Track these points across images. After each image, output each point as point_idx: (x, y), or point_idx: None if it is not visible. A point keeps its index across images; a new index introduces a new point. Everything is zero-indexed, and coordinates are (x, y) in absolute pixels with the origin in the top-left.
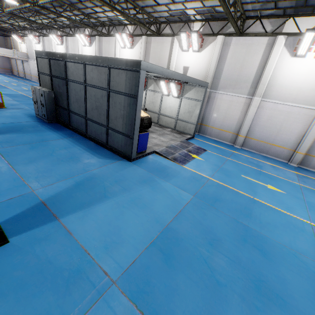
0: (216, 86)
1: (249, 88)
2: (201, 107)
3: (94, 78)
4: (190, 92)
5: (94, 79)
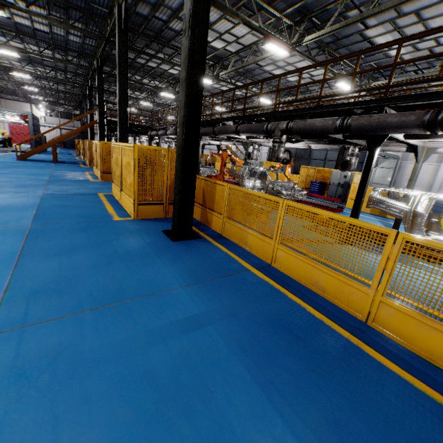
0: (406, 158)
1: (435, 158)
2: (393, 173)
3: (333, 157)
4: (384, 163)
5: (333, 157)
